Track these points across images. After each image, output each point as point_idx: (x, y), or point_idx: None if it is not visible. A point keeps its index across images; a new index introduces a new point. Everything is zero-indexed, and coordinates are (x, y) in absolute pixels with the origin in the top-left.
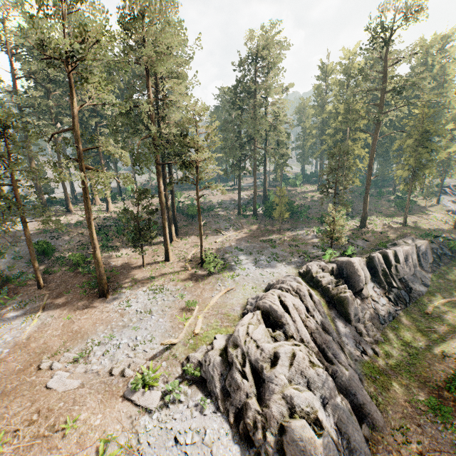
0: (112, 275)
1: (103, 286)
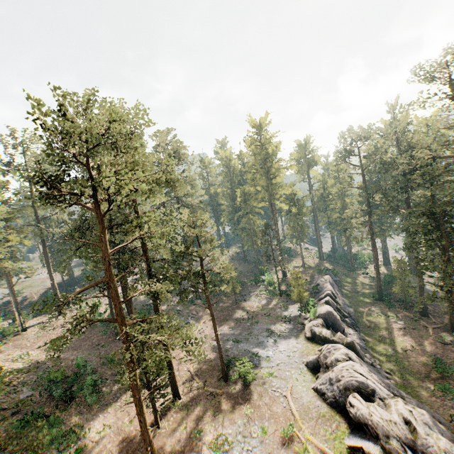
0: None
1: None
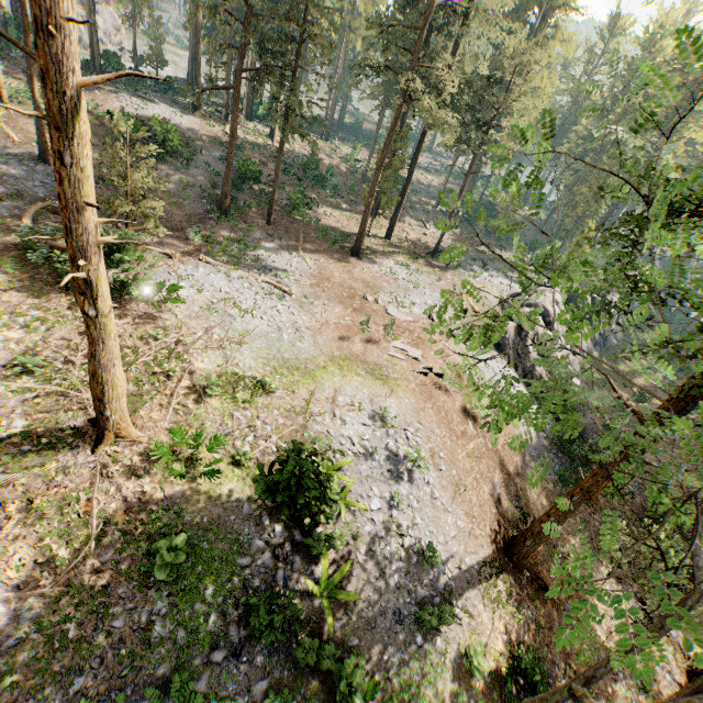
0: (338, 236)
1: (360, 244)
